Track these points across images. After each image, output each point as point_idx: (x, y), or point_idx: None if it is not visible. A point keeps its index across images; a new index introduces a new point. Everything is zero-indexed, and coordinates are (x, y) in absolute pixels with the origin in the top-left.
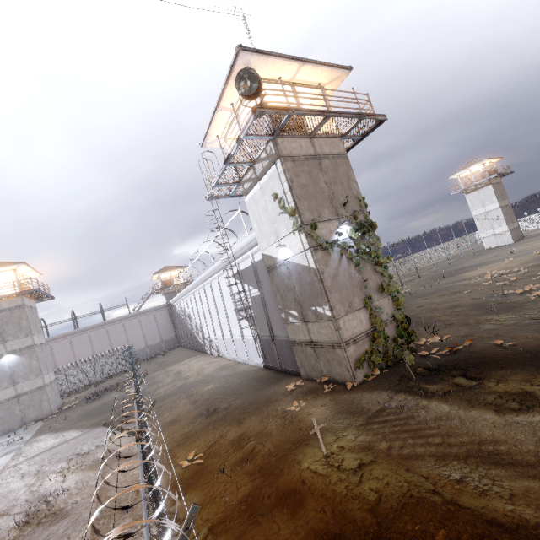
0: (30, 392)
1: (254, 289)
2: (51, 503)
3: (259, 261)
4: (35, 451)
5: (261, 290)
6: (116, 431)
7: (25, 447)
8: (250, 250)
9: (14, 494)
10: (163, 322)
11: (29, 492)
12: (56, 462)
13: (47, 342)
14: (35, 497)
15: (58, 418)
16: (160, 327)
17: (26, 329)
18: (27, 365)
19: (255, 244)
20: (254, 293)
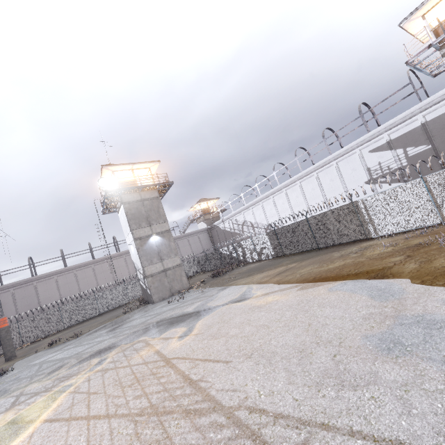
0: (173, 268)
1: (417, 148)
2: (444, 240)
3: (435, 118)
4: (267, 276)
5: (434, 142)
6: (352, 247)
7: (237, 283)
8: (420, 113)
9: (356, 262)
10: (205, 243)
11: (374, 257)
12: (338, 259)
13: (122, 255)
14: (399, 251)
15: (210, 283)
16: (204, 247)
17: (163, 216)
18: (167, 246)
19: (436, 102)
20: (416, 151)
